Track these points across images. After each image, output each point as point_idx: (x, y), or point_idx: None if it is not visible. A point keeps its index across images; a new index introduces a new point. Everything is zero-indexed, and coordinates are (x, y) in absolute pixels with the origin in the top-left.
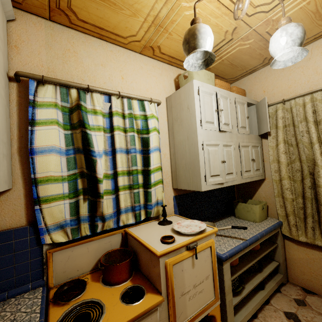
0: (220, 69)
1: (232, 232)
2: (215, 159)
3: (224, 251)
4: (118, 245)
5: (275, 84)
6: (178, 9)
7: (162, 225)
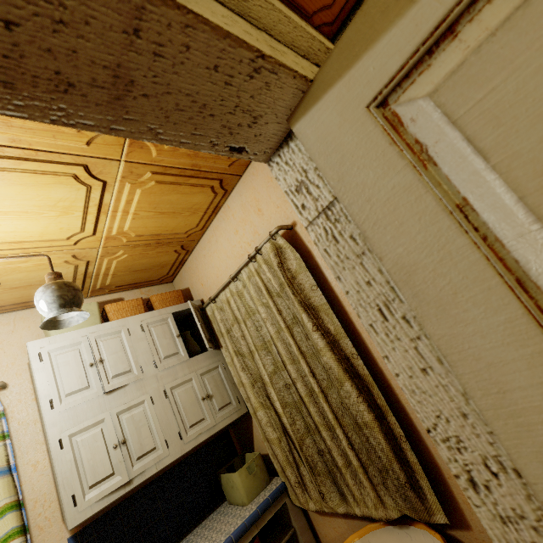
0: (128, 279)
1: None
2: (95, 452)
3: None
4: None
5: (206, 274)
6: None
7: None
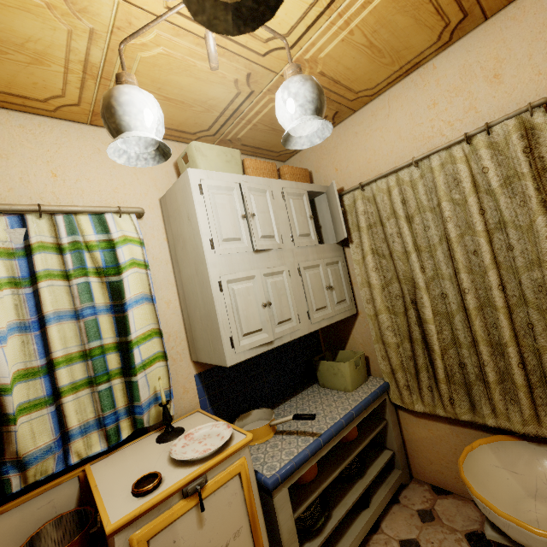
0: (259, 138)
1: (303, 420)
2: (248, 304)
3: (275, 470)
4: (72, 502)
5: (349, 157)
6: (124, 49)
7: (161, 443)
